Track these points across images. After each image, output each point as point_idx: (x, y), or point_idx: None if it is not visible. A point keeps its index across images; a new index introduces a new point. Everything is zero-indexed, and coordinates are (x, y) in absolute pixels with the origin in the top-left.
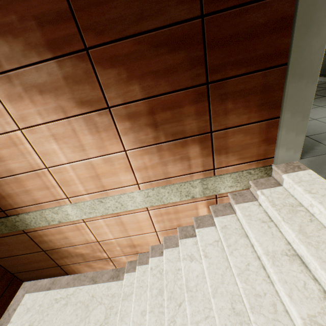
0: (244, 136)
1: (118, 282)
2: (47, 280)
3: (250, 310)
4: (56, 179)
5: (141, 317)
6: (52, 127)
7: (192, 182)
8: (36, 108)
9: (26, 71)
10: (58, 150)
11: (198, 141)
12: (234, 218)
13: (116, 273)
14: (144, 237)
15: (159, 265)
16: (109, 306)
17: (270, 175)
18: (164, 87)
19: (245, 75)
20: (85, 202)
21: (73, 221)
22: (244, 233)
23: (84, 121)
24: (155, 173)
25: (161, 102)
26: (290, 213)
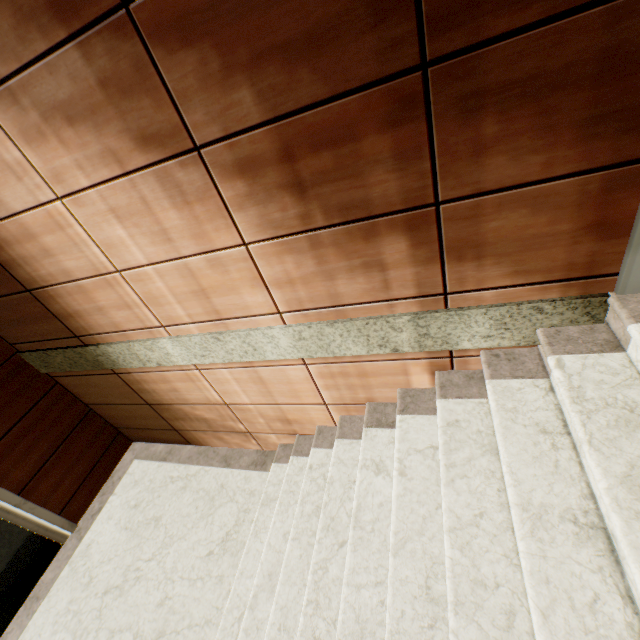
0: (530, 216)
1: (262, 473)
2: (163, 446)
3: (452, 607)
4: (138, 292)
5: (283, 542)
6: (106, 193)
7: (393, 318)
8: (72, 155)
9: (33, 75)
10: (127, 238)
11: (405, 226)
12: (483, 407)
13: (262, 459)
14: (305, 409)
15: (326, 465)
16: (243, 508)
17: (599, 319)
18: (310, 87)
19: (545, 26)
20: (191, 338)
21: (181, 366)
22: (496, 445)
23: (157, 181)
24: (311, 295)
25: (307, 129)
26: (615, 428)
